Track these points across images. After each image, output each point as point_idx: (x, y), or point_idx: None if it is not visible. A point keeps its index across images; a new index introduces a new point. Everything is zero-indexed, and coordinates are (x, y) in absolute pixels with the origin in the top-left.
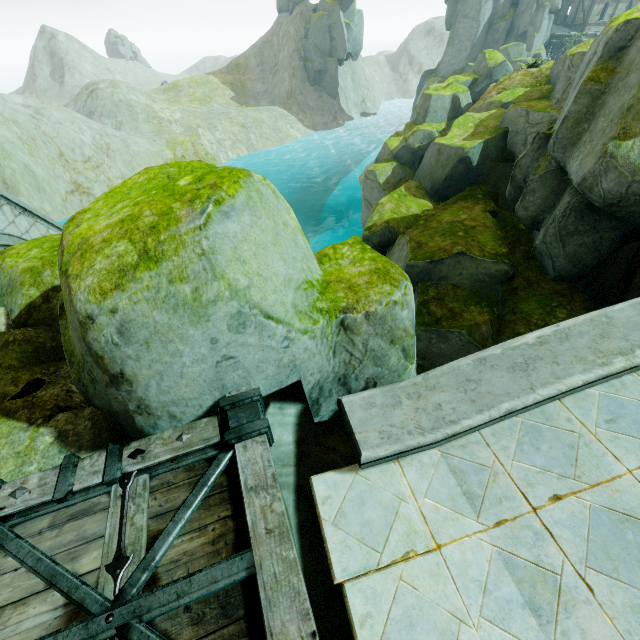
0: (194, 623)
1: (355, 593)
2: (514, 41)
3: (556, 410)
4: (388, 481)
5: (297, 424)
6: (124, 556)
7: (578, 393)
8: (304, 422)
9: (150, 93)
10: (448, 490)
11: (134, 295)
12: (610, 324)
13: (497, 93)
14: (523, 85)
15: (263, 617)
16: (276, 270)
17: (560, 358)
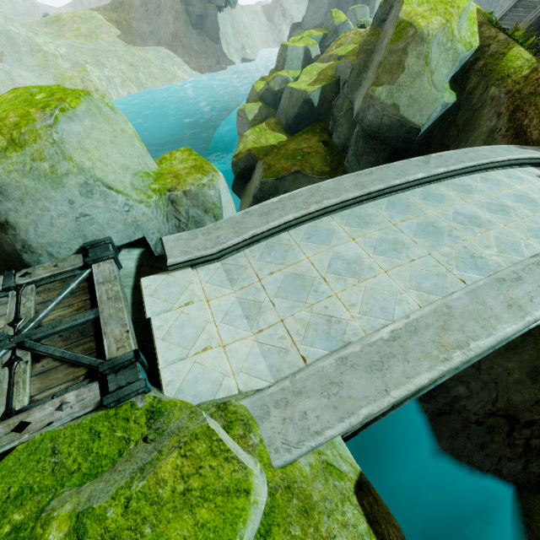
0: (64, 340)
1: (156, 319)
2: (361, 3)
3: (284, 236)
4: (186, 276)
5: (139, 258)
6: (19, 318)
7: (298, 227)
8: (143, 257)
9: (31, 25)
10: (220, 279)
11: (7, 167)
12: (318, 190)
13: (336, 48)
14: (354, 42)
15: (101, 329)
16: (115, 160)
17: (286, 207)
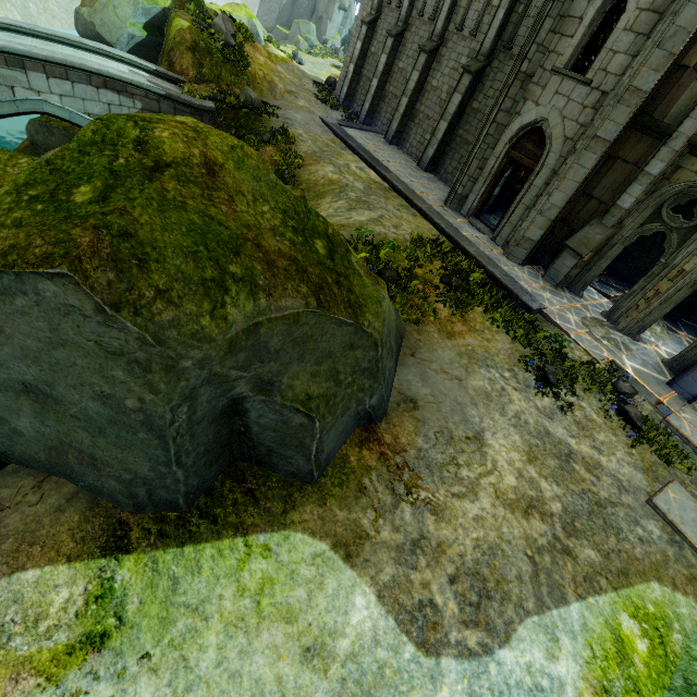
0: None
1: None
2: (315, 22)
3: None
4: None
5: None
6: None
7: None
8: None
9: None
10: None
11: None
12: None
13: None
14: None
15: None
16: None
17: None
